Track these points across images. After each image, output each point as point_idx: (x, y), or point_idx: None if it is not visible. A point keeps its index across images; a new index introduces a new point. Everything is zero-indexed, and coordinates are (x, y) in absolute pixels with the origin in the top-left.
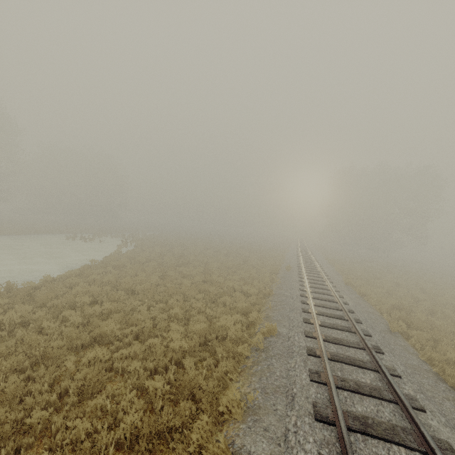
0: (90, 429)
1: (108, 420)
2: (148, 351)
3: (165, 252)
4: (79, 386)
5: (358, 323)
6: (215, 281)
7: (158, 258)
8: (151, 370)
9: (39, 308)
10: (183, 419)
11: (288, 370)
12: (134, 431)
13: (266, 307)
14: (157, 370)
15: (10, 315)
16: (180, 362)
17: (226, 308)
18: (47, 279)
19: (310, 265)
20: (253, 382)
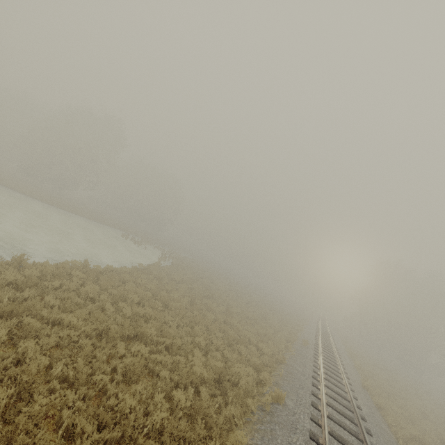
0: (130, 407)
1: (142, 407)
2: (176, 365)
3: (195, 278)
4: (127, 369)
5: (368, 433)
6: (234, 325)
7: (189, 282)
8: (174, 383)
9: (102, 291)
10: (195, 436)
11: (289, 442)
12: (161, 425)
13: (276, 373)
14: (178, 385)
15: (87, 289)
16: (196, 387)
17: (241, 357)
18: (109, 268)
19: (328, 349)
20: (256, 436)
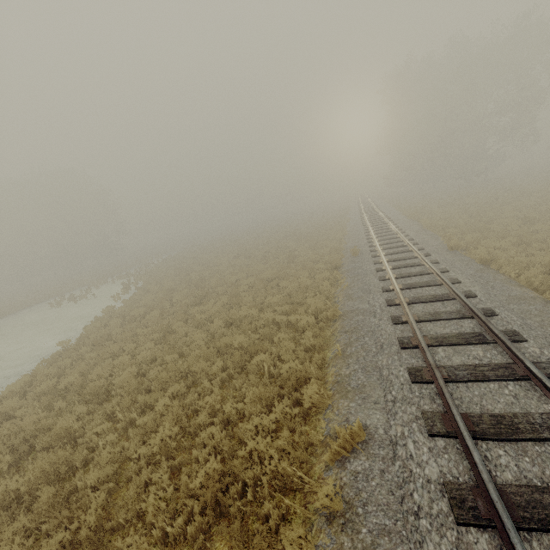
0: None
1: None
2: None
3: (178, 283)
4: None
5: (518, 342)
6: (246, 317)
7: (163, 301)
8: None
9: None
10: None
11: None
12: None
13: (333, 351)
14: None
15: None
16: None
17: (259, 391)
18: None
19: (385, 233)
20: None
